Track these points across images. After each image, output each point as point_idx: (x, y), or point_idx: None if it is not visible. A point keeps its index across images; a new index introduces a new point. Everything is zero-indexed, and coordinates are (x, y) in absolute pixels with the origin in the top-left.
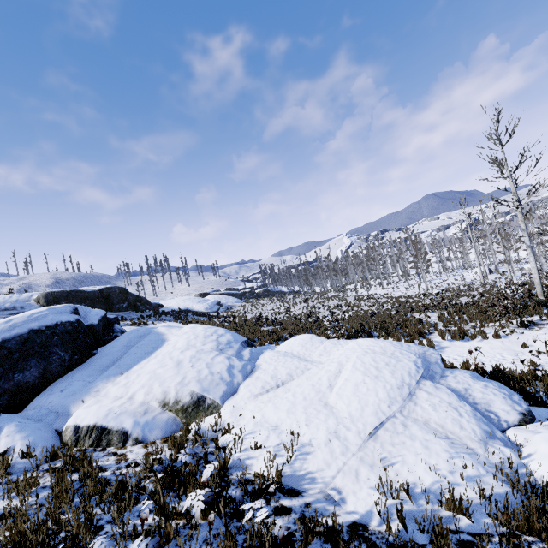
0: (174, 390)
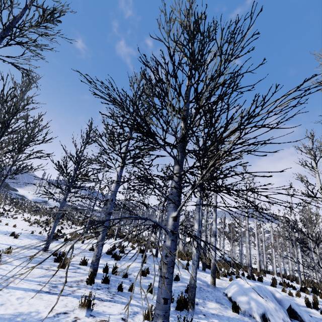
0: None
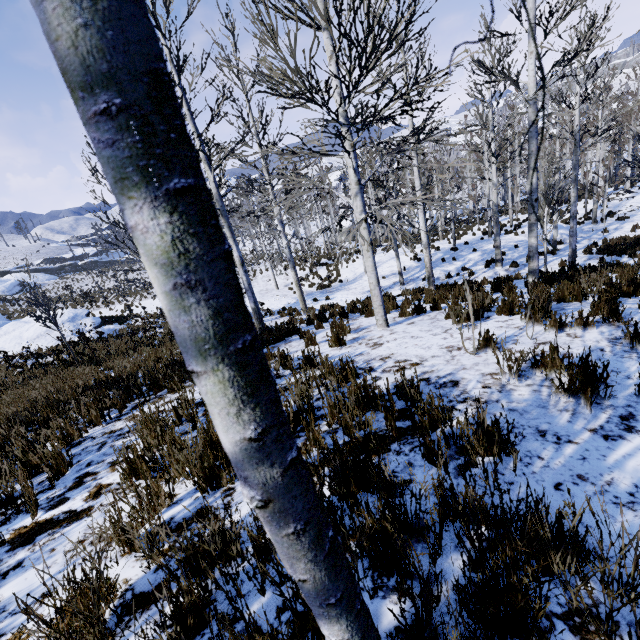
0: None
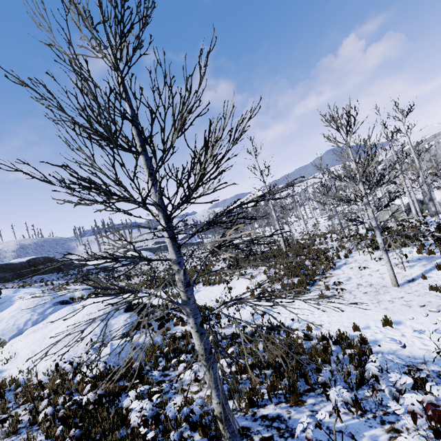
0: None
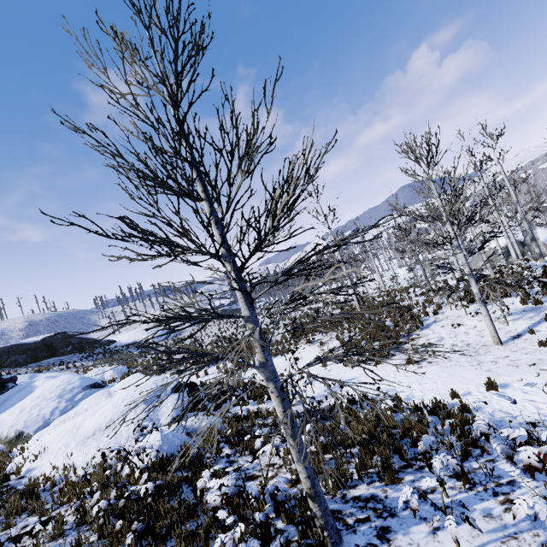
0: (7, 430)
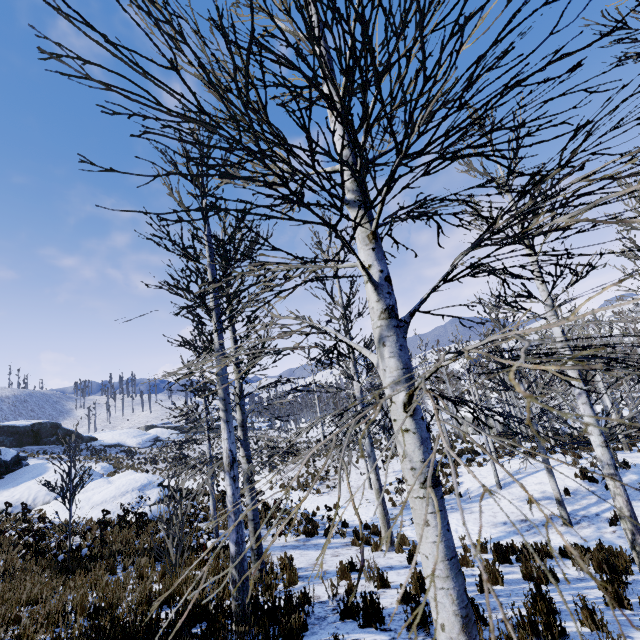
0: (34, 494)
